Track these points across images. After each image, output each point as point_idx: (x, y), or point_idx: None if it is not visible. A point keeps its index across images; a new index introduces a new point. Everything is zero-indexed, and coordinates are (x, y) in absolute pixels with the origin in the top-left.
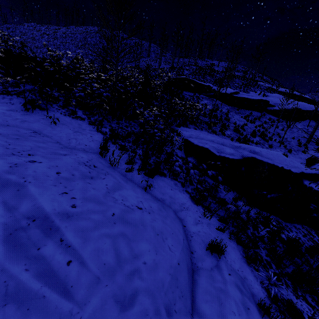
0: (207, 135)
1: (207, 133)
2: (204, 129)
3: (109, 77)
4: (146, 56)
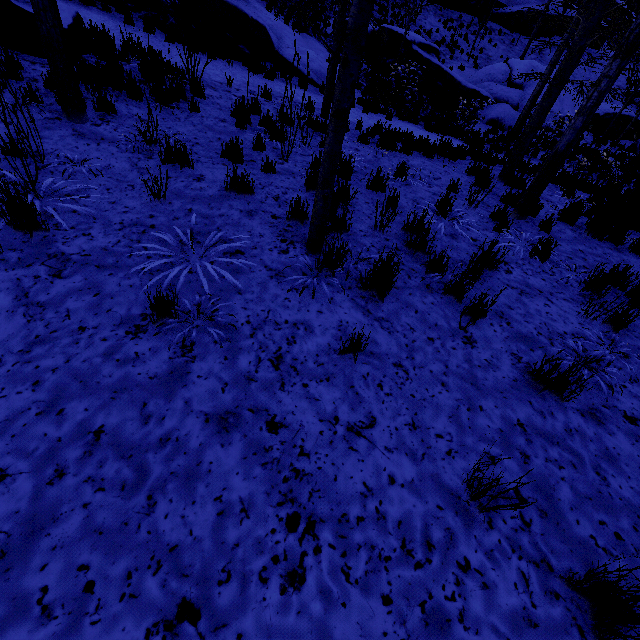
0: None
1: None
2: None
3: None
4: None
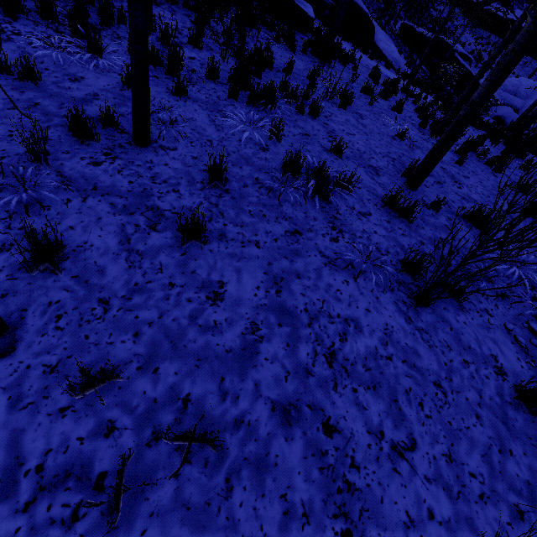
0: None
1: None
2: None
3: None
4: None
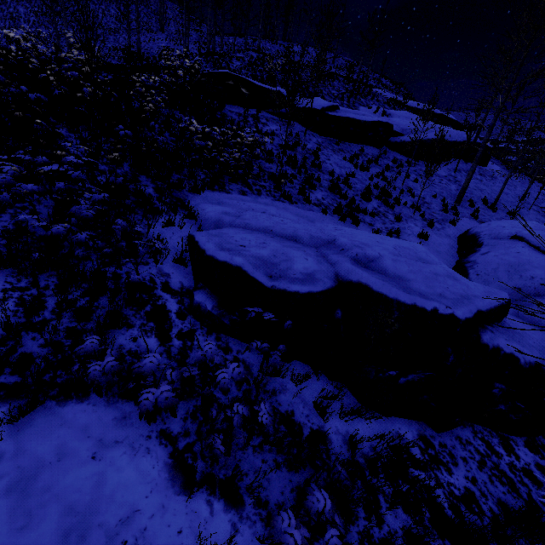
0: (266, 209)
1: (271, 202)
2: (264, 193)
3: (1, 59)
4: (157, 28)
